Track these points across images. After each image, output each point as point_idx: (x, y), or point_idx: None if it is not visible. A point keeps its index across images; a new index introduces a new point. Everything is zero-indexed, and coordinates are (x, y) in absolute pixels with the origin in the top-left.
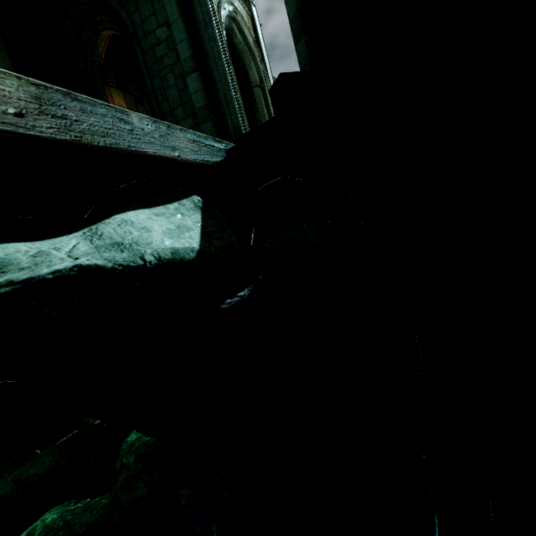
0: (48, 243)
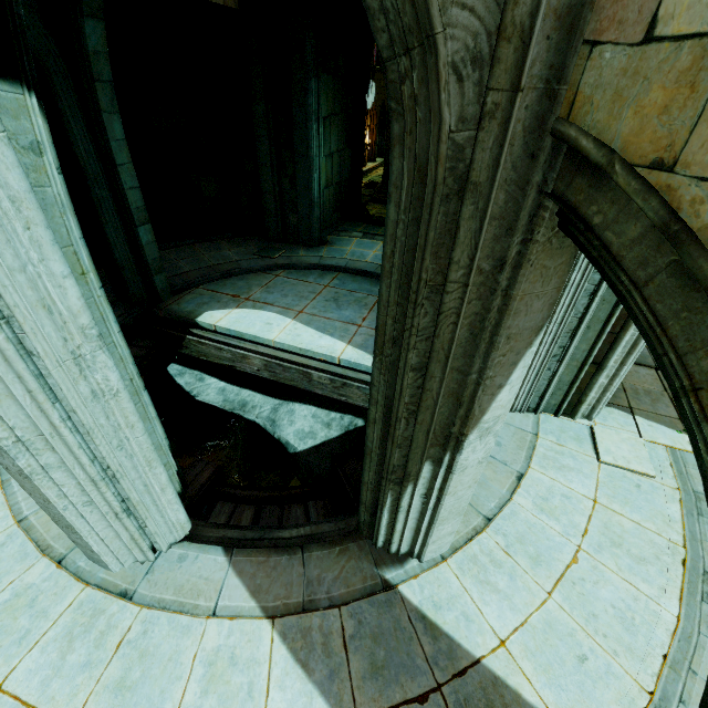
0: (266, 401)
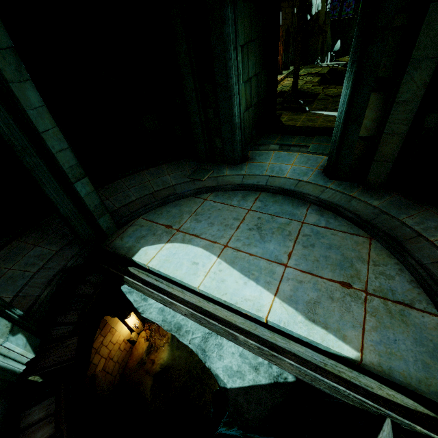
0: (197, 327)
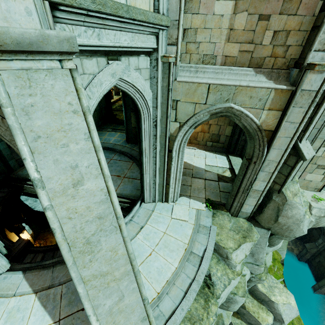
0: None
